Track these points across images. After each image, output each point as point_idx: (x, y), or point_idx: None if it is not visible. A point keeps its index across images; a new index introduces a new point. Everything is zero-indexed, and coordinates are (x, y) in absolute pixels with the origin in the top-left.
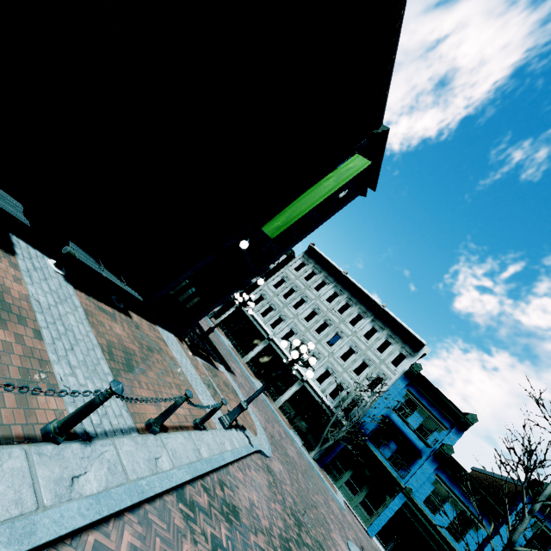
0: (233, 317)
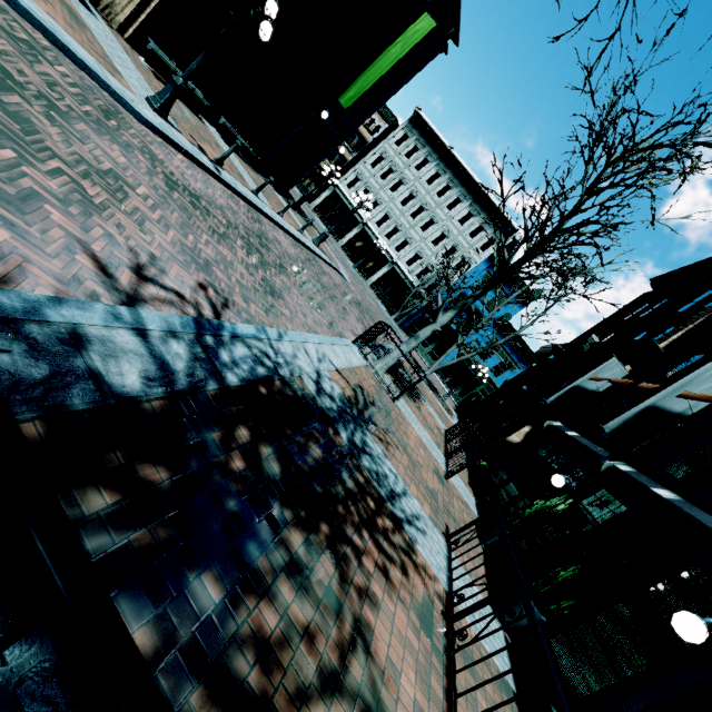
0: (328, 201)
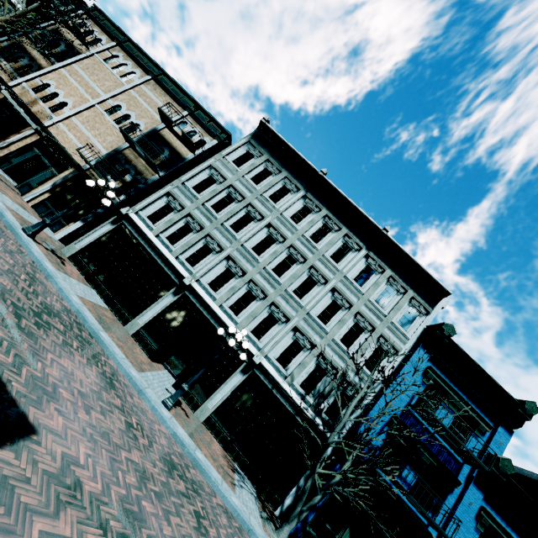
0: (106, 242)
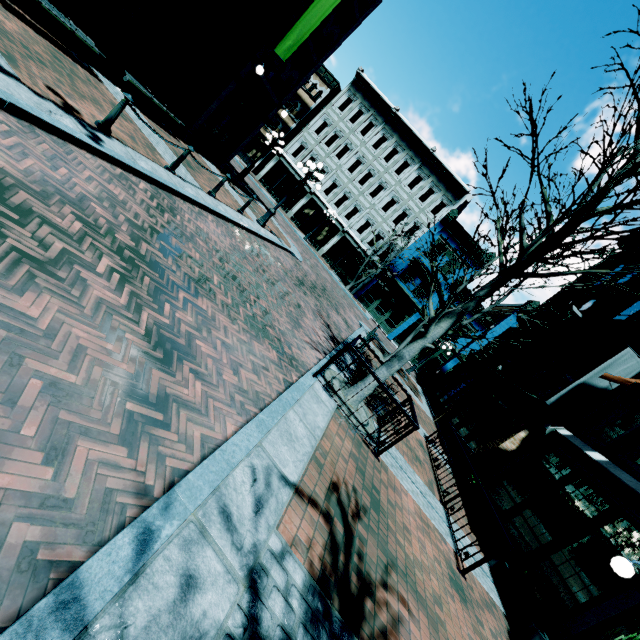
0: (274, 171)
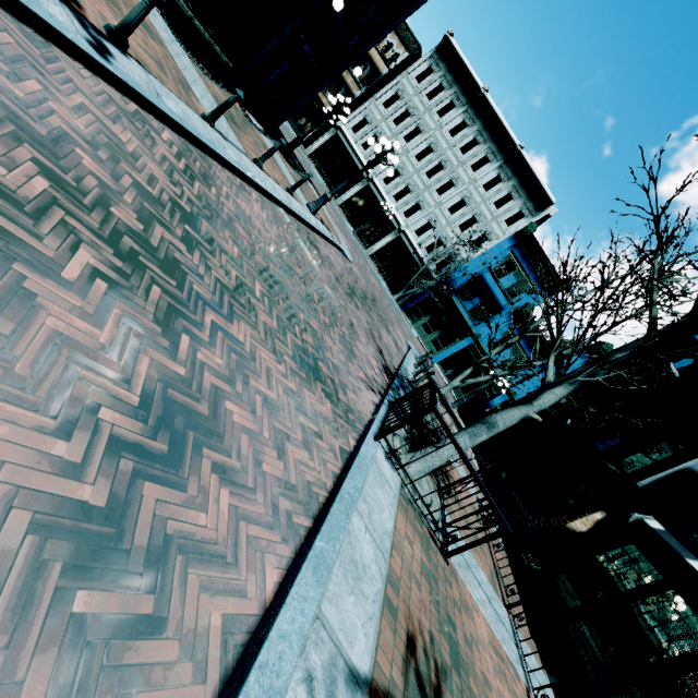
0: (327, 146)
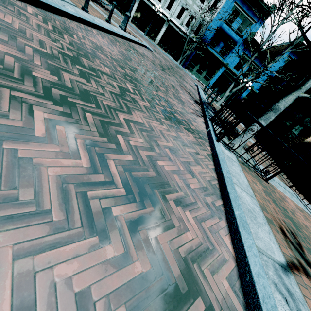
0: None
